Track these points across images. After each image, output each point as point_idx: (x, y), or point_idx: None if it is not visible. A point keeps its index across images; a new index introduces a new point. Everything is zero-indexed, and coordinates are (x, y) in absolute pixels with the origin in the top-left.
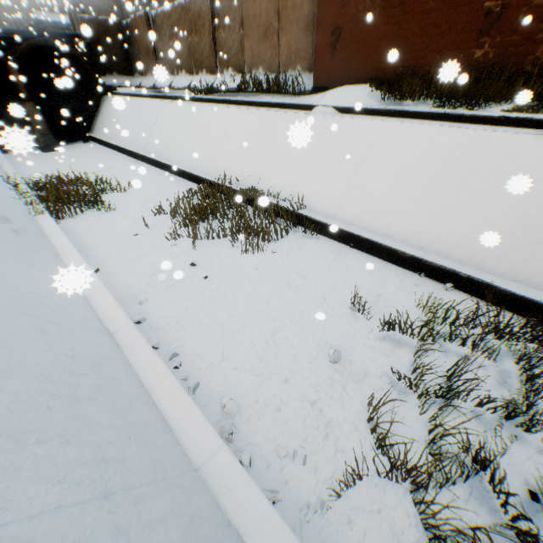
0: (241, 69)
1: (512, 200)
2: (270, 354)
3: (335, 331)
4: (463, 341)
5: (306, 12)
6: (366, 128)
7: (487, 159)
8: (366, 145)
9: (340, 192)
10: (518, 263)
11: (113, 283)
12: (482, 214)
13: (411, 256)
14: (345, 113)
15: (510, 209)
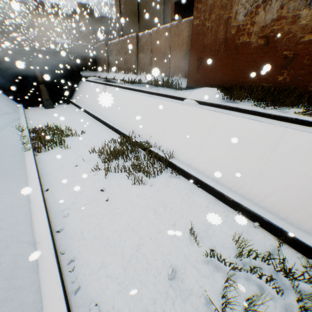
0: (150, 73)
1: (298, 173)
2: (131, 265)
3: (177, 251)
4: (260, 276)
5: (184, 48)
6: (211, 115)
7: (283, 145)
8: (211, 125)
9: (194, 151)
10: (303, 217)
11: (53, 200)
12: (279, 179)
13: (233, 200)
14: (201, 104)
15: (297, 179)
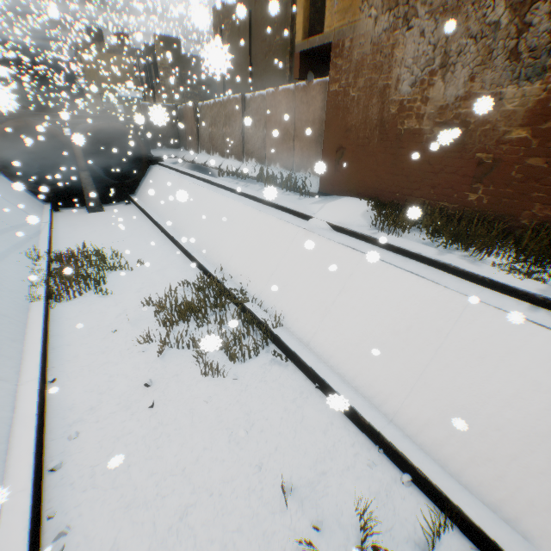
0: (262, 161)
1: (485, 390)
2: (164, 550)
3: (251, 525)
4: None
5: (317, 126)
6: (348, 257)
7: (462, 330)
8: (347, 275)
9: (316, 319)
10: (488, 477)
11: (59, 402)
12: (452, 395)
13: (371, 425)
14: (337, 230)
15: (483, 400)
